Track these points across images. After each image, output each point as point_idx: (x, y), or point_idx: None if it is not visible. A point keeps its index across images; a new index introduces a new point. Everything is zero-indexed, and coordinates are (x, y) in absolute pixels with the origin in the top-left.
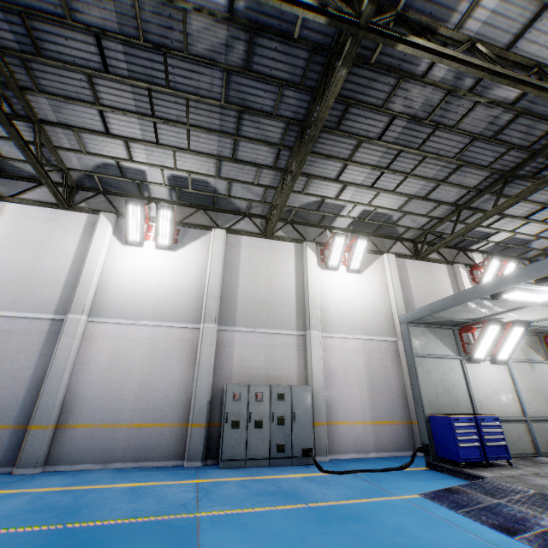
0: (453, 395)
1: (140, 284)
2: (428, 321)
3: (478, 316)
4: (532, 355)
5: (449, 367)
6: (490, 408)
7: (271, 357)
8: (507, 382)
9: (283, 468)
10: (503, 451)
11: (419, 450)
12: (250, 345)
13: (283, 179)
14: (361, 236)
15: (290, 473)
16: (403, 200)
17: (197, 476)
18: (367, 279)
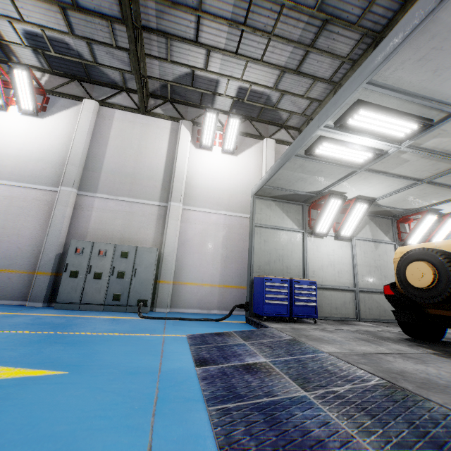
0: (286, 263)
1: (2, 147)
2: (275, 194)
3: (318, 188)
4: (380, 236)
5: (289, 239)
6: (322, 277)
7: (128, 223)
8: (347, 257)
9: (112, 313)
10: (312, 311)
11: (239, 306)
12: (109, 211)
13: (137, 37)
14: (233, 114)
15: (109, 315)
16: (276, 74)
17: (17, 311)
18: (242, 161)
